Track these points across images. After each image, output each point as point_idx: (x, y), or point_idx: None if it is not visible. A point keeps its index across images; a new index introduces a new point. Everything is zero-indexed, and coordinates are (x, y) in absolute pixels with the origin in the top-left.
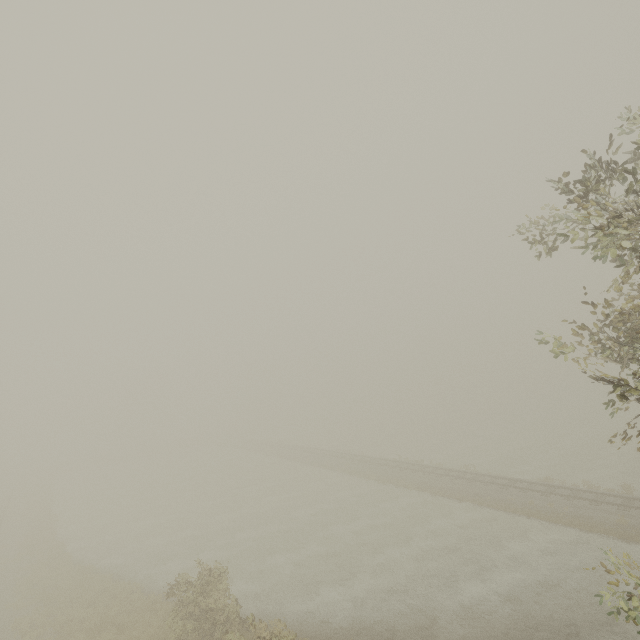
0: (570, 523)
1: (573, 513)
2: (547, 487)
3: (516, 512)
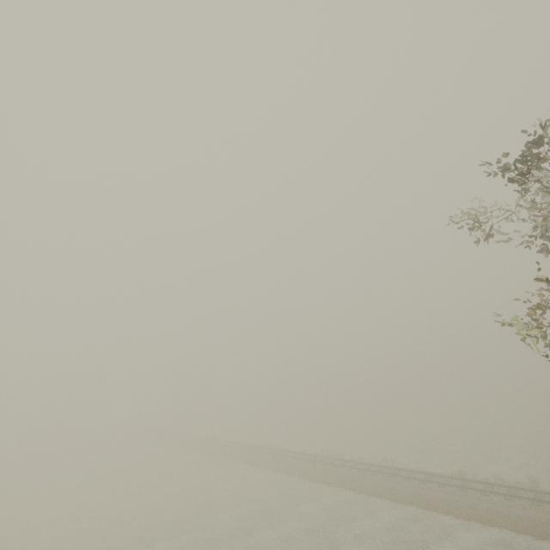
0: (490, 521)
1: (492, 509)
2: (462, 481)
3: (438, 509)
